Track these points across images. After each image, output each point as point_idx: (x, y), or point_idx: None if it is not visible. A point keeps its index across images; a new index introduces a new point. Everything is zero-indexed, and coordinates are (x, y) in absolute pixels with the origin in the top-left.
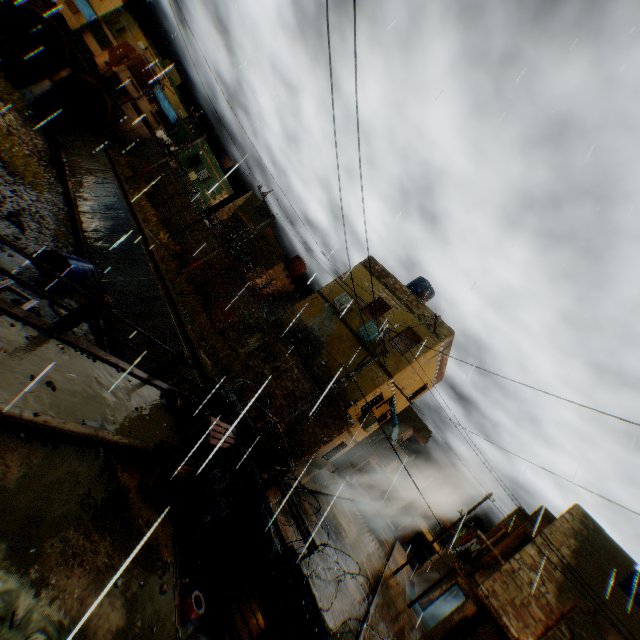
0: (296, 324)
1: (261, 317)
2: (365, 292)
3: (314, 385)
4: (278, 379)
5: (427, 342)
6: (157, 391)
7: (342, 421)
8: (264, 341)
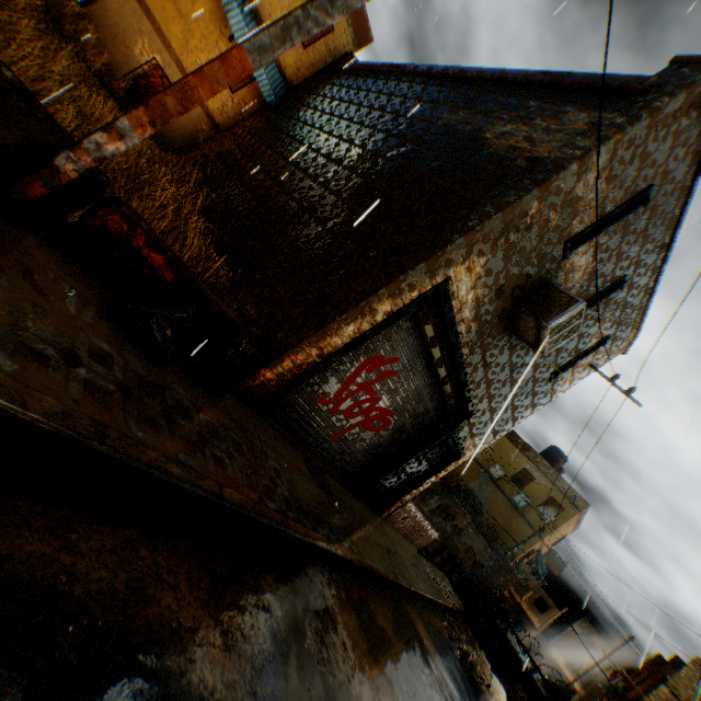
0: (459, 485)
1: (436, 482)
2: (512, 462)
3: (486, 543)
4: (458, 535)
5: (567, 511)
6: (444, 573)
7: (511, 574)
8: (442, 502)
